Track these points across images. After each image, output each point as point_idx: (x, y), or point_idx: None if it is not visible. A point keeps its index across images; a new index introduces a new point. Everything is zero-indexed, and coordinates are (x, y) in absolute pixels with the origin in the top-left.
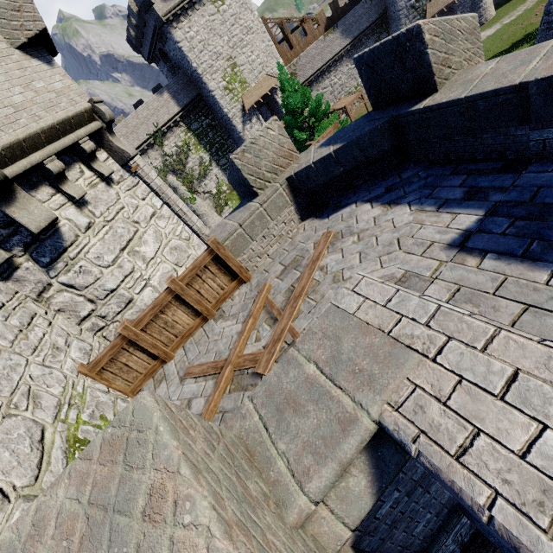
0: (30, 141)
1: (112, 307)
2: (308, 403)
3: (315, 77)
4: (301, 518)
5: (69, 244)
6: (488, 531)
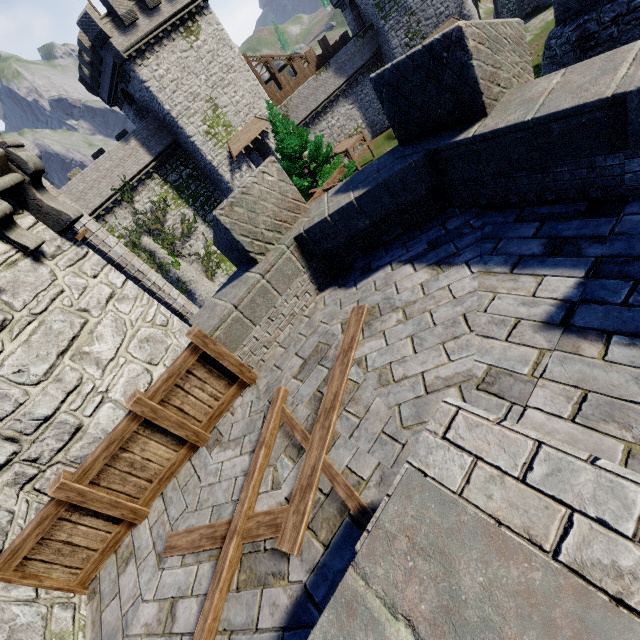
0: None
1: (48, 442)
2: None
3: (311, 119)
4: None
5: None
6: None
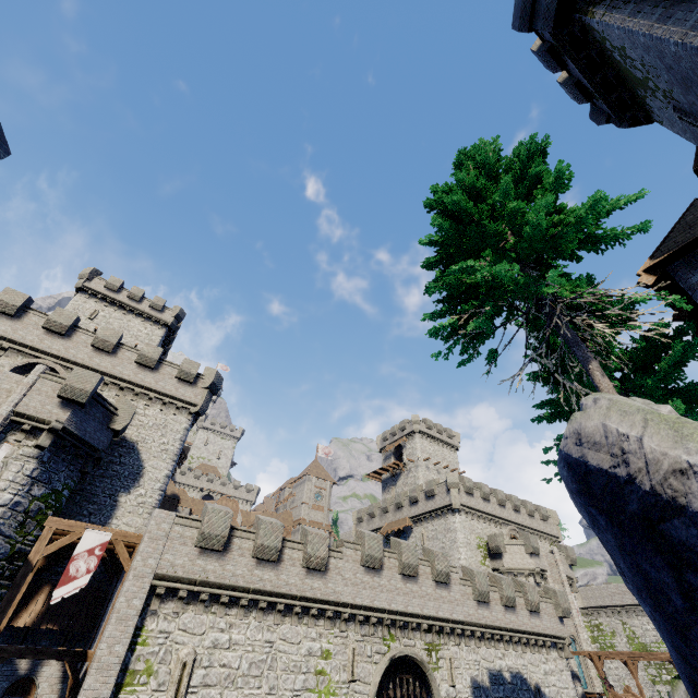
0: (514, 568)
1: None
2: None
3: None
4: None
5: None
6: None
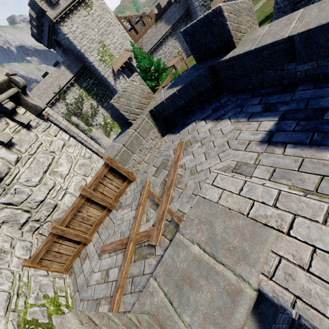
0: None
1: (43, 212)
2: (200, 279)
3: (154, 49)
4: None
5: (4, 175)
6: None
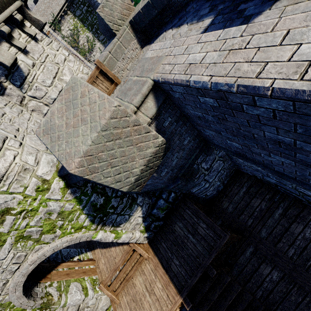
0: None
1: None
2: (134, 86)
3: None
4: (131, 111)
5: (27, 74)
6: (211, 142)
